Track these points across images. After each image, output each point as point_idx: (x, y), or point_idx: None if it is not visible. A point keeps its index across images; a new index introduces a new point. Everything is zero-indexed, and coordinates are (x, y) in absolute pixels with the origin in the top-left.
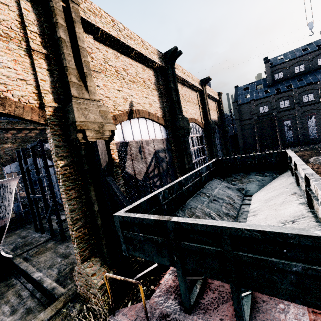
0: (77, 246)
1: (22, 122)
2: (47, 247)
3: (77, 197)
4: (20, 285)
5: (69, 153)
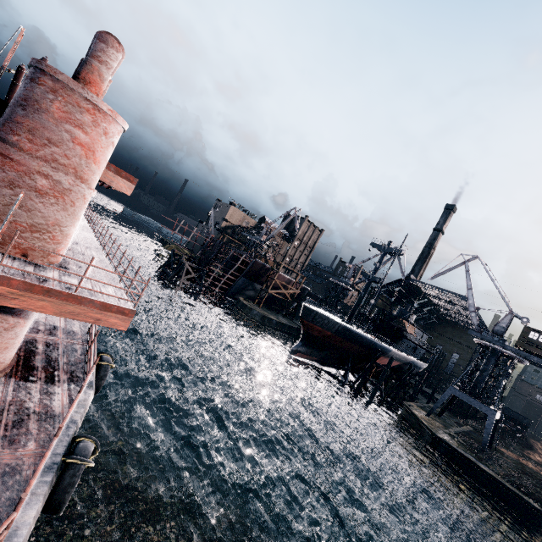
0: None
1: None
2: None
3: None
4: None
5: None
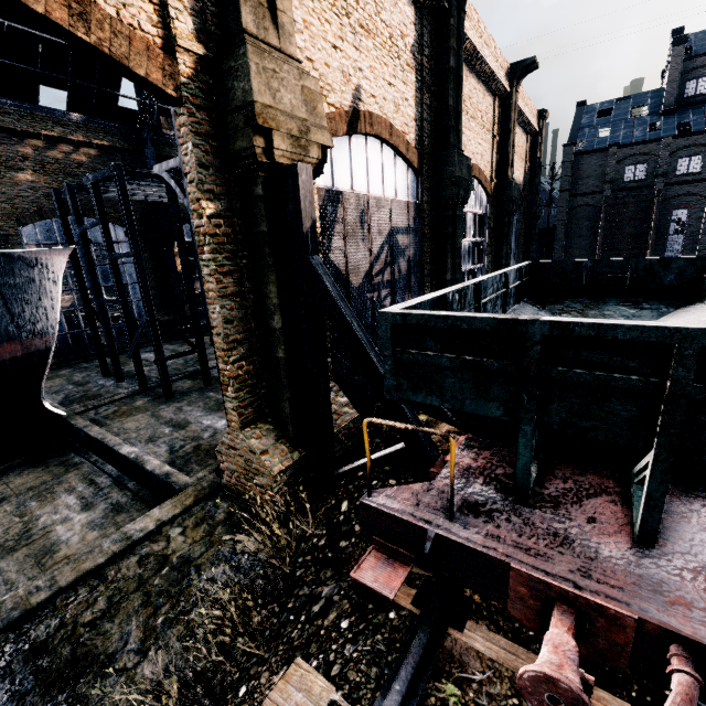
0: (235, 395)
1: (56, 119)
2: (137, 405)
3: (238, 294)
4: (91, 466)
5: (225, 188)
